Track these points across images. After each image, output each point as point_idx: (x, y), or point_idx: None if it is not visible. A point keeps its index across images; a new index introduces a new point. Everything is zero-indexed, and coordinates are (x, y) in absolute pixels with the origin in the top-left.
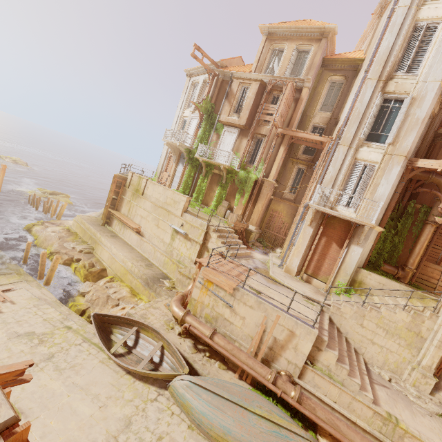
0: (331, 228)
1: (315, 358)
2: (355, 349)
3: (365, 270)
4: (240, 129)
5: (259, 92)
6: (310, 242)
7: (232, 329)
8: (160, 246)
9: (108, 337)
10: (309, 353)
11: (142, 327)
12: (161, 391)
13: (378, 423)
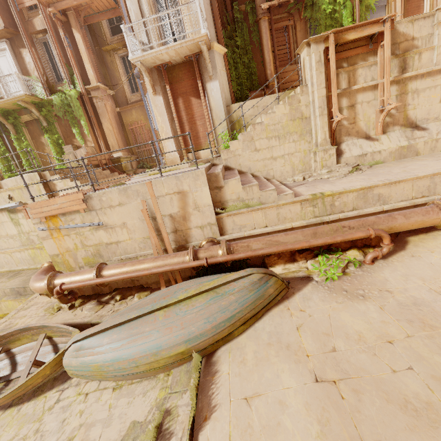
0: (178, 83)
1: (223, 201)
2: (265, 178)
3: (235, 104)
4: (8, 40)
5: None
6: (169, 114)
7: (123, 248)
8: (12, 245)
9: None
10: (214, 201)
11: (7, 341)
12: (66, 385)
13: (310, 210)
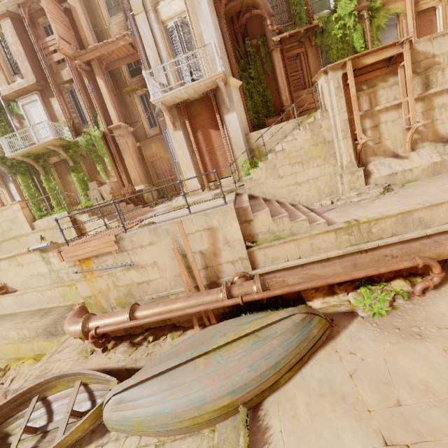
0: (197, 118)
1: (253, 234)
2: (291, 204)
3: (253, 132)
4: (39, 91)
5: (20, 30)
6: (189, 146)
7: (154, 287)
8: (43, 283)
9: (6, 445)
10: (244, 234)
11: (43, 389)
12: (105, 439)
13: (345, 238)
